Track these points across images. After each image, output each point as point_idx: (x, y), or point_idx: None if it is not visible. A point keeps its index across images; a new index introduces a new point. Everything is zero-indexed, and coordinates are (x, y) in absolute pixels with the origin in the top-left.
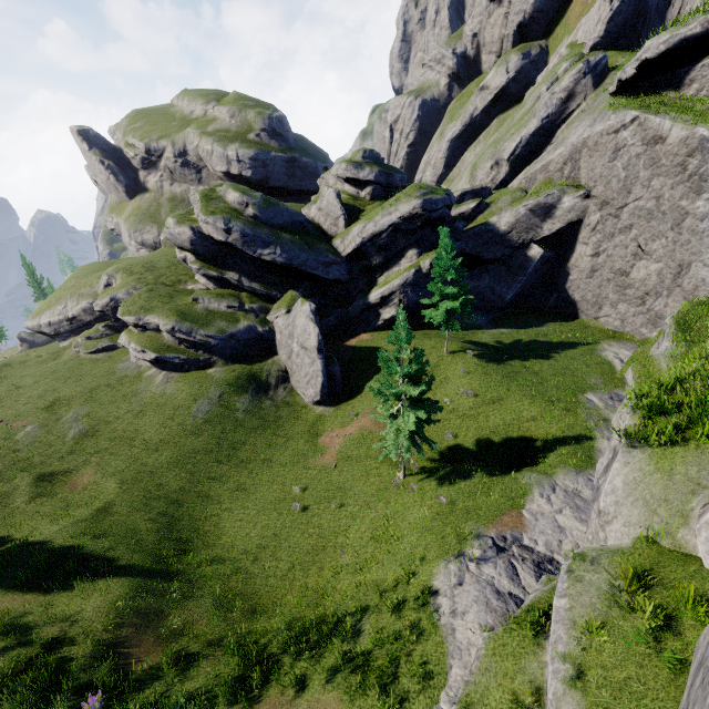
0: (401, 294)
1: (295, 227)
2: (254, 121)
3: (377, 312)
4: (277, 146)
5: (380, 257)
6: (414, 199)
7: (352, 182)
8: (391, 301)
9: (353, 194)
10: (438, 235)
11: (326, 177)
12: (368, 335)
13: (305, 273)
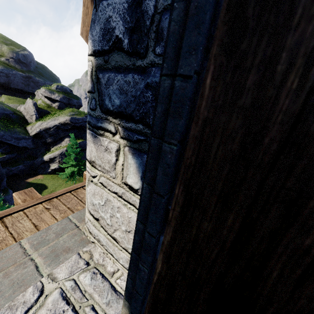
0: (60, 158)
1: (1, 116)
2: (6, 51)
3: (48, 165)
4: (19, 68)
5: (51, 139)
6: (67, 116)
7: (48, 98)
8: (55, 161)
9: (49, 104)
10: (81, 133)
11: (38, 92)
12: (42, 176)
13: (2, 141)
